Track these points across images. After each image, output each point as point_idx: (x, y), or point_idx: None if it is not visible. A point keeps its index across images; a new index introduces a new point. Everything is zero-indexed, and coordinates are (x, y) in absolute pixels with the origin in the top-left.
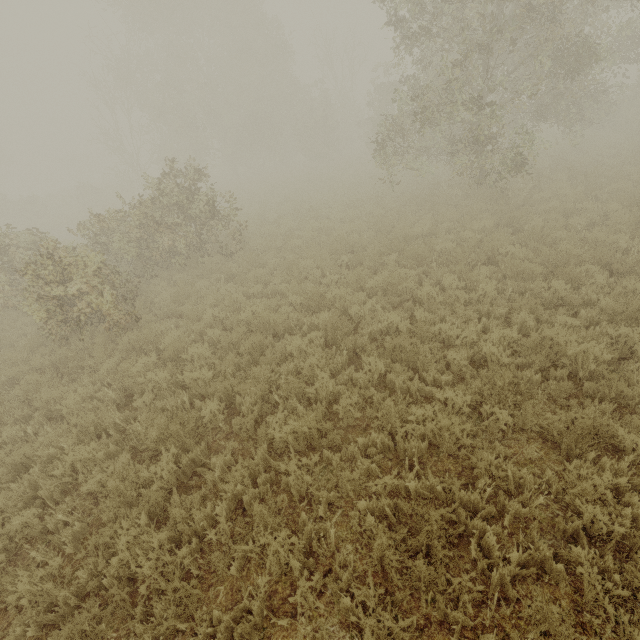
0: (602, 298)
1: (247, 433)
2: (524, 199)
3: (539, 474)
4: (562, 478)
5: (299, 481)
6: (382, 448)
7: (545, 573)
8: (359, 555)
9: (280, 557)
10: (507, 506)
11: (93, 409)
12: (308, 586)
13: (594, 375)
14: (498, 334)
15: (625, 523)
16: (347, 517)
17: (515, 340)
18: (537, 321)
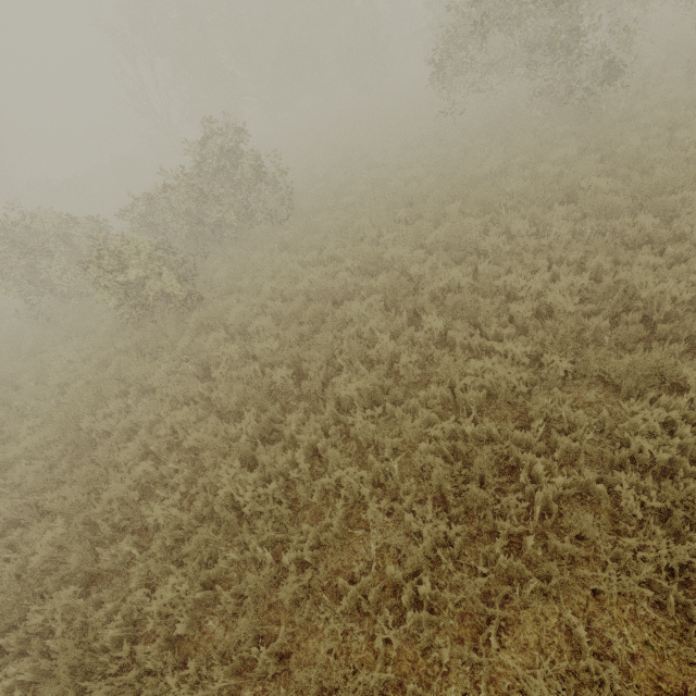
0: (695, 230)
1: (316, 395)
2: (622, 112)
3: (596, 415)
4: (614, 415)
5: (366, 431)
6: (442, 400)
7: (589, 495)
8: (421, 486)
9: (353, 488)
10: (559, 443)
11: (178, 382)
12: (378, 510)
13: (670, 317)
14: (567, 282)
15: (671, 451)
16: (410, 458)
17: (587, 287)
18: (616, 264)
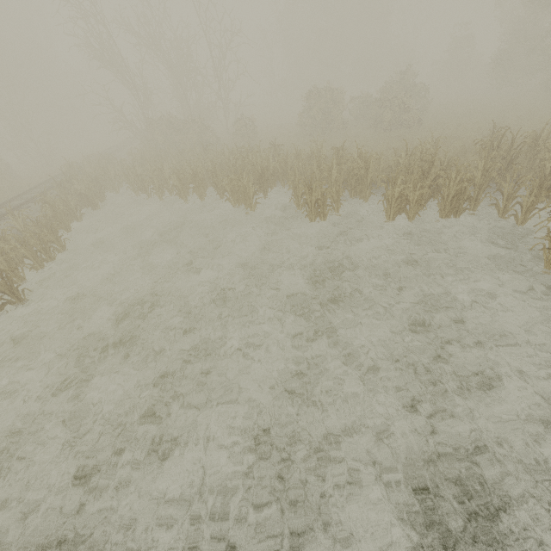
0: None
1: None
2: None
3: None
4: None
5: None
6: None
7: None
8: None
9: None
10: None
11: None
12: None
13: None
14: None
15: None
16: None
17: None
18: None
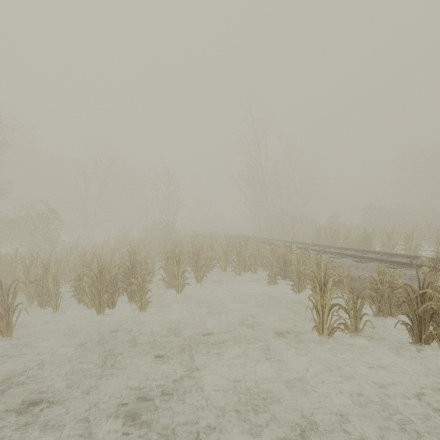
0: None
1: None
2: None
3: None
4: None
5: None
6: None
7: None
8: None
9: None
10: None
11: None
12: None
13: None
14: None
15: None
16: None
17: None
18: None
